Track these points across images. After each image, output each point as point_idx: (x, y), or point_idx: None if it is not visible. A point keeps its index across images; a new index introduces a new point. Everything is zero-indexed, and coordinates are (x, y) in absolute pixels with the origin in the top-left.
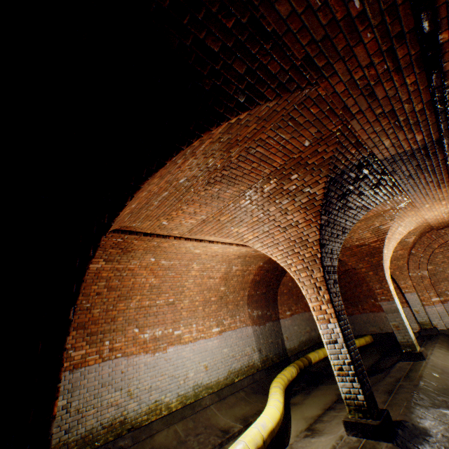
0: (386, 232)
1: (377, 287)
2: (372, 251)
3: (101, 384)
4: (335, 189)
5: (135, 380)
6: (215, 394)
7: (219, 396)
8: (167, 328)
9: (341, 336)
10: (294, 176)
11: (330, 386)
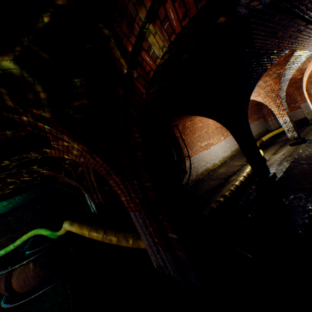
0: (305, 69)
1: (298, 98)
2: (297, 81)
3: (198, 160)
4: (288, 67)
5: (205, 158)
6: (229, 159)
7: (231, 159)
8: (207, 141)
9: (288, 120)
10: (273, 69)
11: (275, 145)
